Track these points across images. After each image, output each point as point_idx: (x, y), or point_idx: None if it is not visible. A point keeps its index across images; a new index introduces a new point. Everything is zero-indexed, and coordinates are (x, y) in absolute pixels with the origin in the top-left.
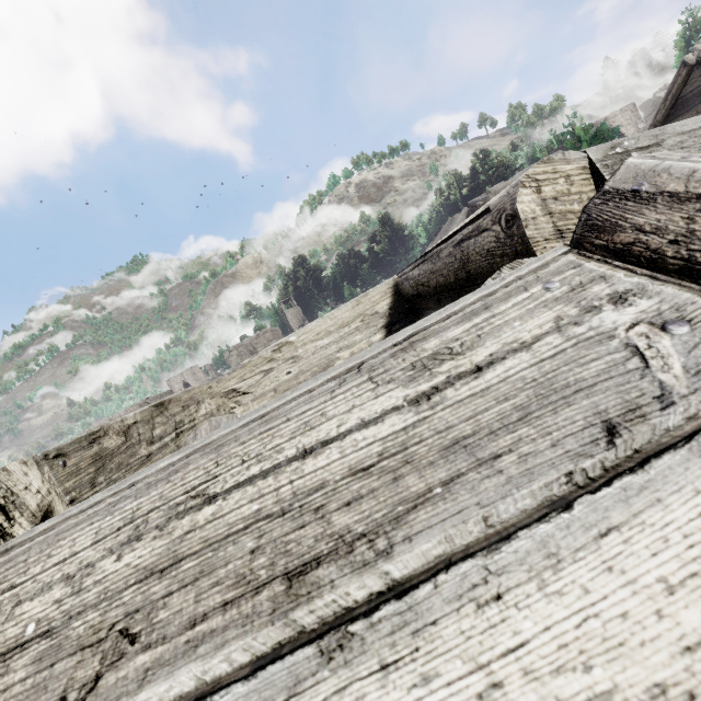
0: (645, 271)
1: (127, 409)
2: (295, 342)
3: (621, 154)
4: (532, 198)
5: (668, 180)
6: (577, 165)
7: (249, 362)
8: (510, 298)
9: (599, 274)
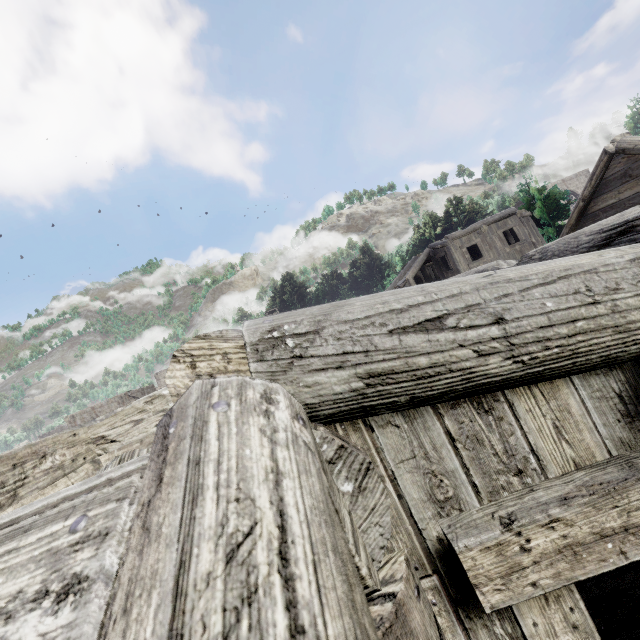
0: (122, 549)
1: (109, 399)
2: (167, 395)
3: (274, 339)
4: (184, 374)
5: (175, 436)
6: (234, 344)
7: (121, 410)
8: (45, 526)
9: (107, 528)
